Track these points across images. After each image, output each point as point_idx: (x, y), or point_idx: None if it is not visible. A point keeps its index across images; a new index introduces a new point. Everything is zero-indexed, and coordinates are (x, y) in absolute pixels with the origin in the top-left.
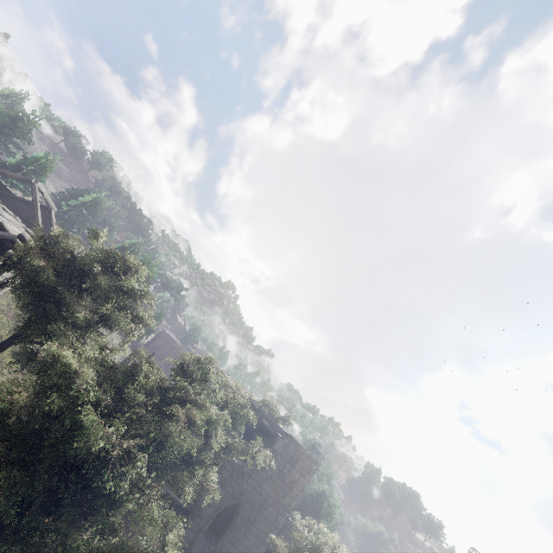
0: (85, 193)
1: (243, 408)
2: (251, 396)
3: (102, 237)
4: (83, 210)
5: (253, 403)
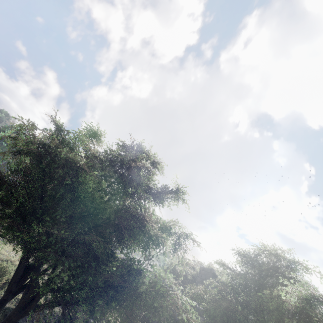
0: (4, 128)
1: (201, 278)
2: (197, 265)
3: (96, 135)
4: (3, 143)
5: (214, 272)
